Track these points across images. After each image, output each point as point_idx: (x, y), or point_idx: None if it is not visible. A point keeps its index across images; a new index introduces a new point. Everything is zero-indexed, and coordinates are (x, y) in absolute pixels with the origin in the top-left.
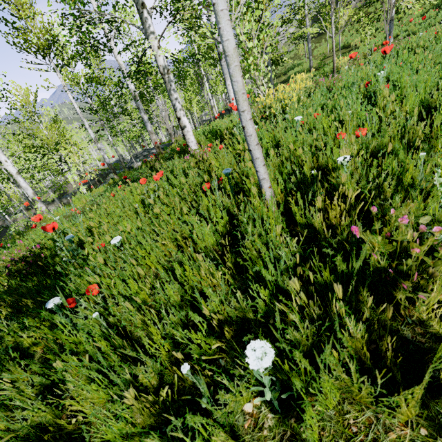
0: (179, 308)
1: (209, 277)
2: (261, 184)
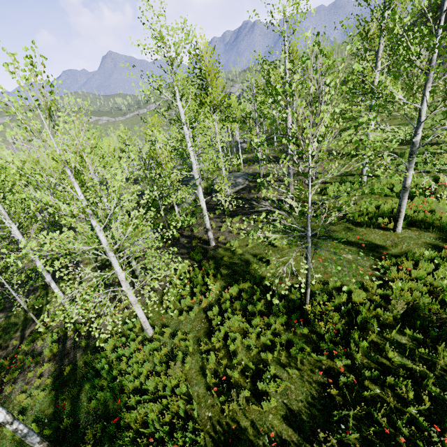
0: None
1: None
2: None
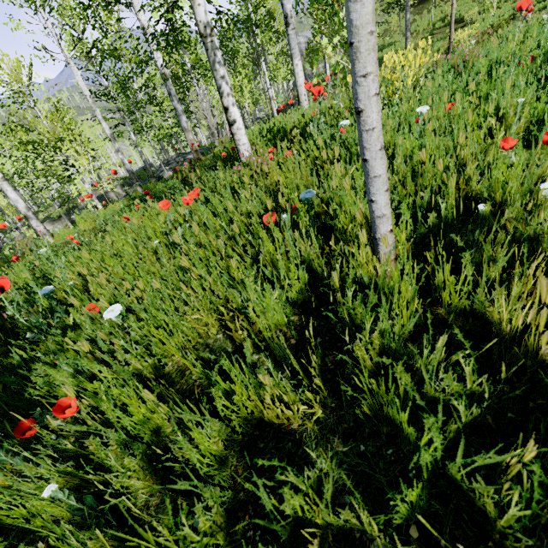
0: (220, 467)
1: (279, 408)
2: (375, 224)
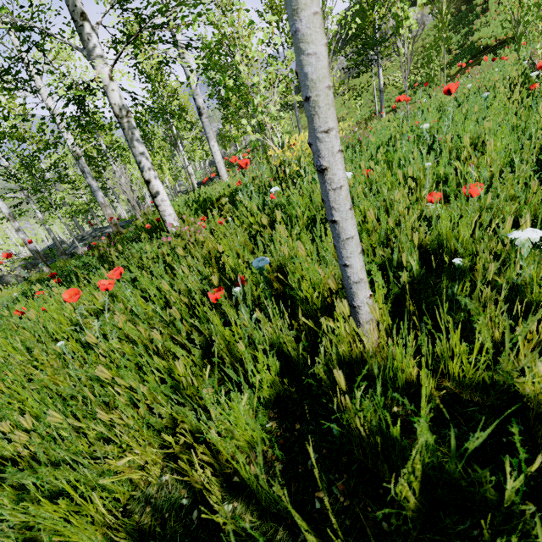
0: None
1: None
2: (352, 290)
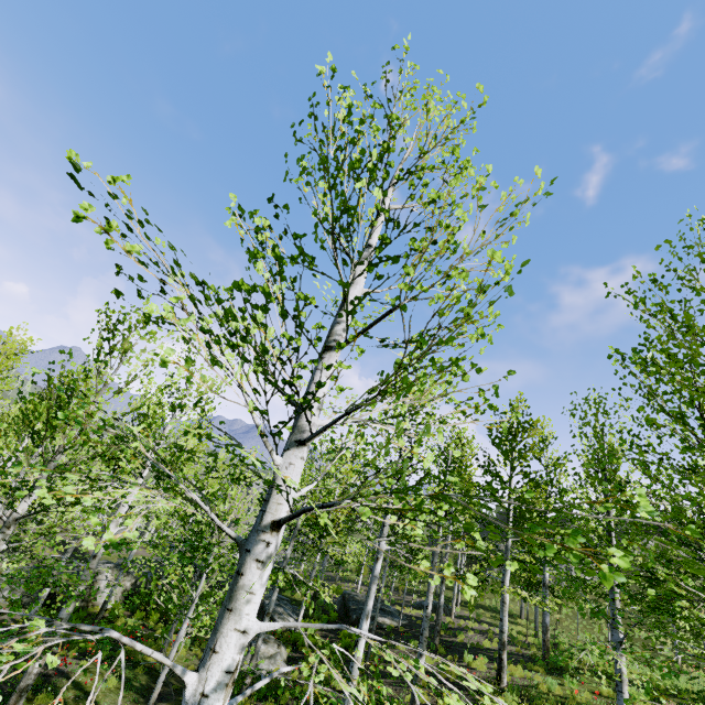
0: None
1: None
2: None
